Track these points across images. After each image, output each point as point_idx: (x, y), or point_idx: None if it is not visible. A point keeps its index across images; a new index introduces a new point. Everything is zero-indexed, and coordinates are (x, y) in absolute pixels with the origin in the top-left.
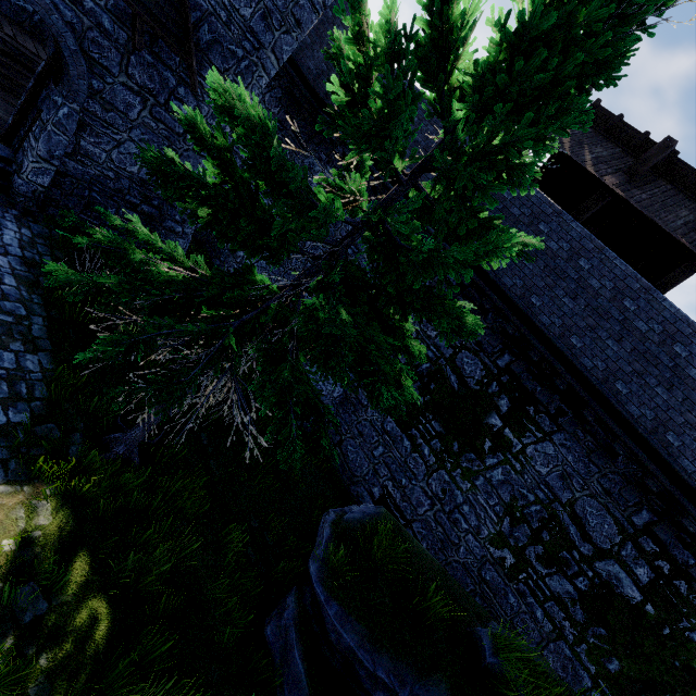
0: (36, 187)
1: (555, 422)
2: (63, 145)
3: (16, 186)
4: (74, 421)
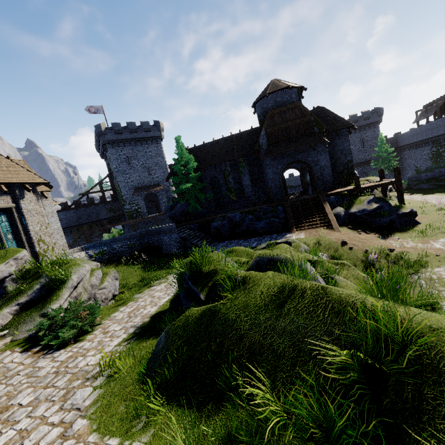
0: None
1: (443, 142)
2: None
3: None
4: None
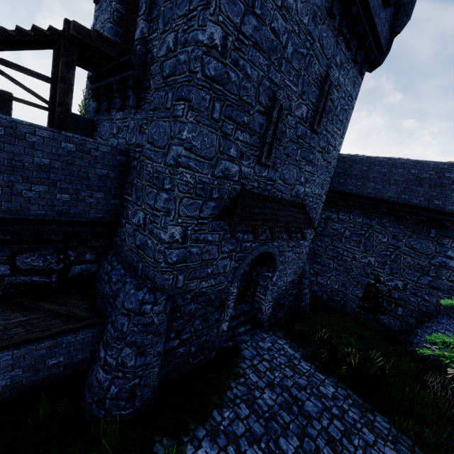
0: (268, 315)
1: None
2: (275, 291)
3: (262, 319)
4: (434, 451)
